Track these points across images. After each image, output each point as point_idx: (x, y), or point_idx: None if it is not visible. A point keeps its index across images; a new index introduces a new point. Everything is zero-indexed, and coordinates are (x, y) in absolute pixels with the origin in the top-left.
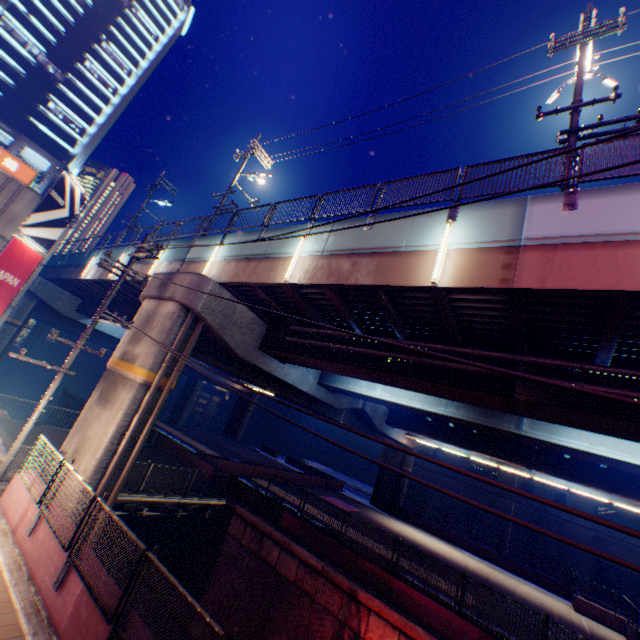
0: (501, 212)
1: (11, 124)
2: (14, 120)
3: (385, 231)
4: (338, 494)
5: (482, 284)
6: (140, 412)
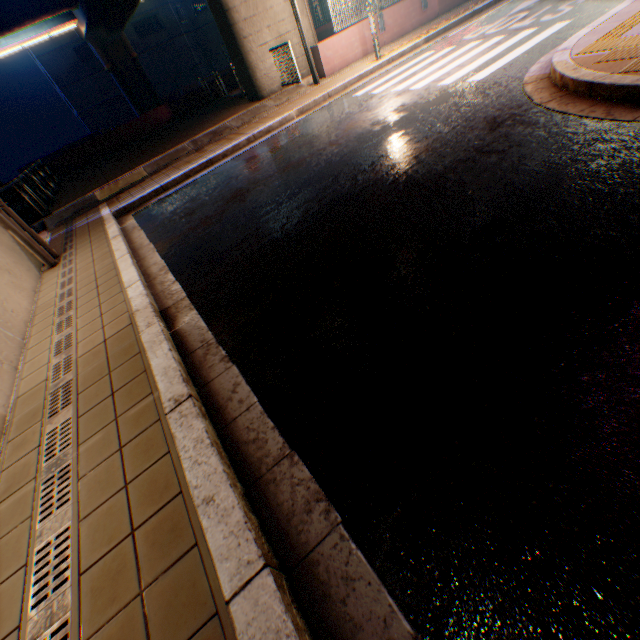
0: None
1: None
2: None
3: None
4: None
5: None
6: None
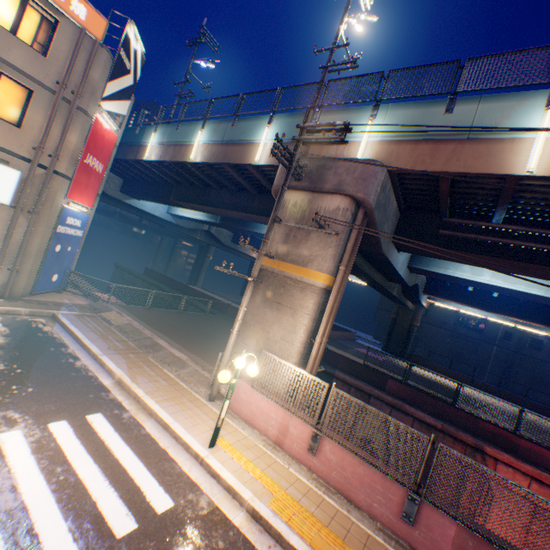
0: None
1: None
2: None
3: None
4: (359, 345)
5: None
6: (326, 318)
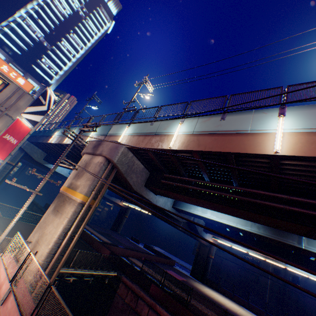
0: None
1: (23, 67)
2: (25, 66)
3: (234, 121)
4: (173, 268)
5: (315, 154)
6: (77, 220)
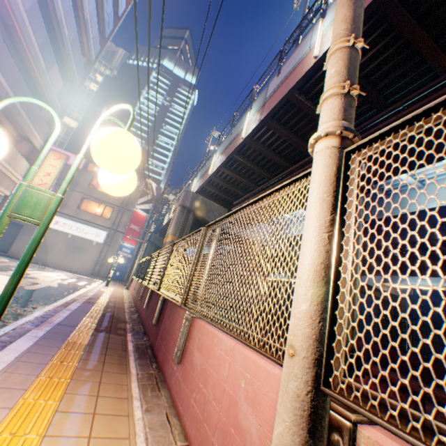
0: (263, 94)
1: (138, 177)
2: (138, 175)
3: (235, 131)
4: None
5: (254, 127)
6: None
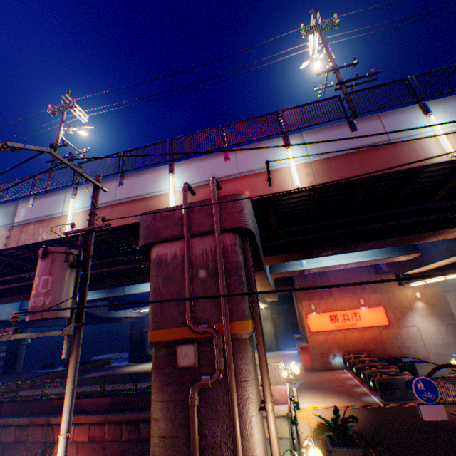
0: (11, 209)
1: None
2: None
3: None
4: (101, 369)
5: None
6: None
